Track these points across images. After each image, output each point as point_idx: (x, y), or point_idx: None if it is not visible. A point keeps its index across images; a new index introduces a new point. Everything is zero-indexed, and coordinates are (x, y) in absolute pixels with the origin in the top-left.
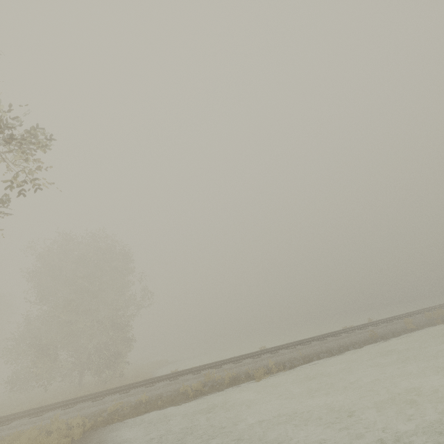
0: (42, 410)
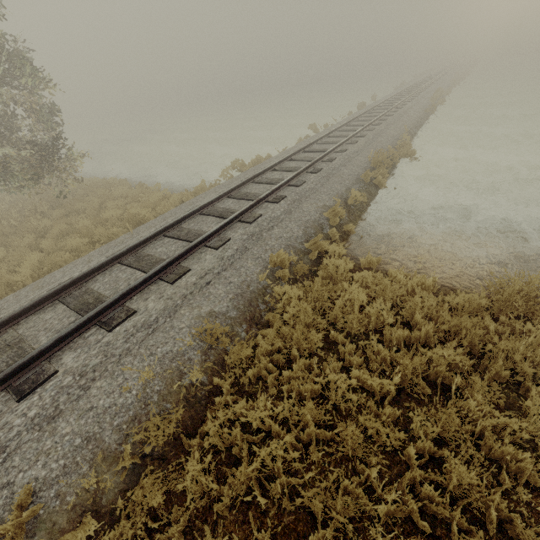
0: (169, 263)
